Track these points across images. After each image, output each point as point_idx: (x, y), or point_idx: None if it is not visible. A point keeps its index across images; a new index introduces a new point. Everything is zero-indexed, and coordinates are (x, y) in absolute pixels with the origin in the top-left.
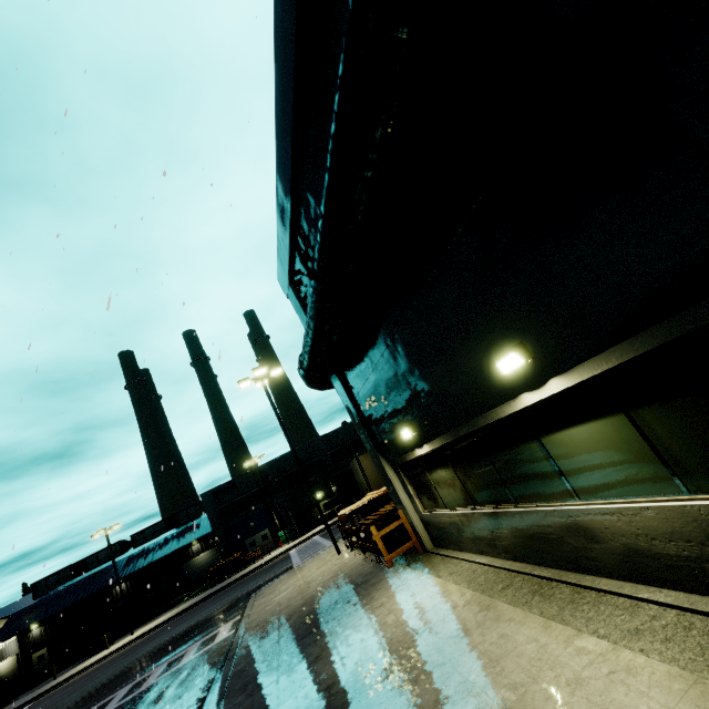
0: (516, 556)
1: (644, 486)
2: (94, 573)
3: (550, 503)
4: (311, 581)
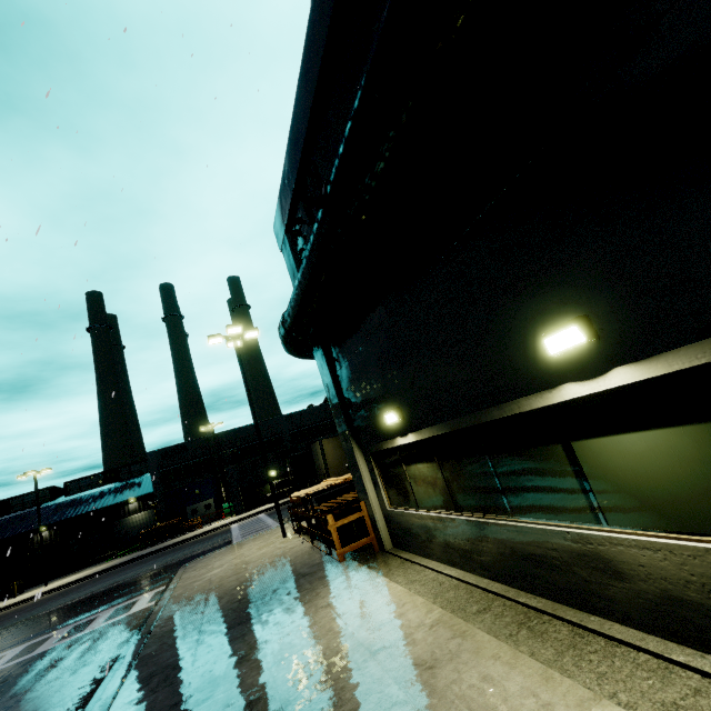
0: (497, 576)
1: None
2: (16, 515)
3: (561, 523)
4: (250, 561)
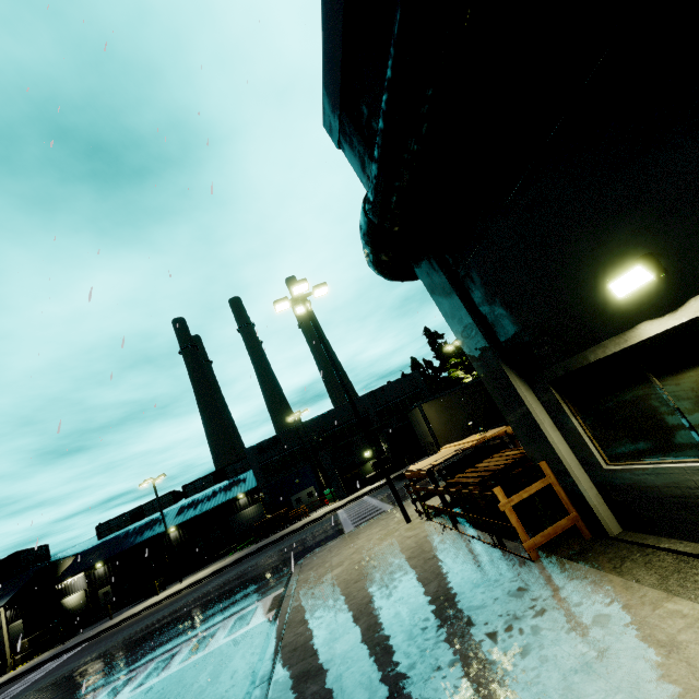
0: None
1: None
2: (149, 520)
3: None
4: (376, 557)
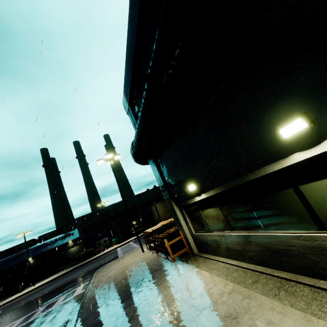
0: (258, 262)
1: None
2: (17, 254)
3: (296, 231)
4: (128, 265)
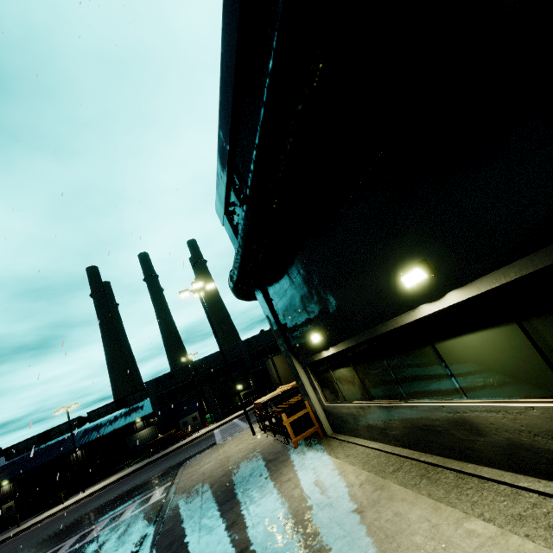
0: (405, 444)
1: (529, 389)
2: (56, 441)
3: (439, 400)
4: (231, 456)
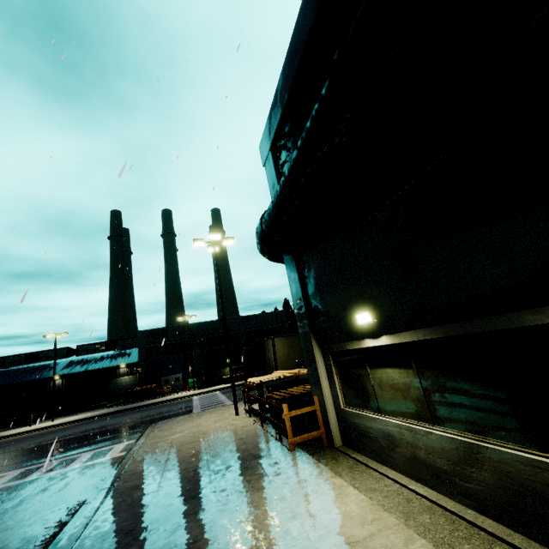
0: (489, 510)
1: None
2: (41, 365)
3: None
4: (206, 432)
